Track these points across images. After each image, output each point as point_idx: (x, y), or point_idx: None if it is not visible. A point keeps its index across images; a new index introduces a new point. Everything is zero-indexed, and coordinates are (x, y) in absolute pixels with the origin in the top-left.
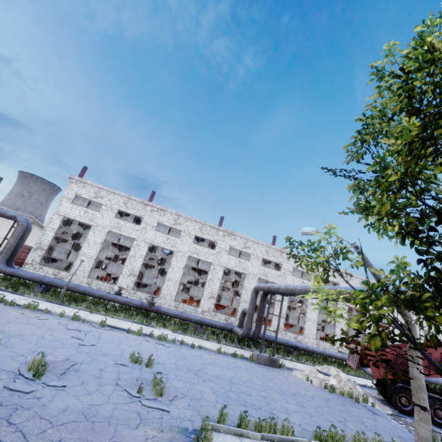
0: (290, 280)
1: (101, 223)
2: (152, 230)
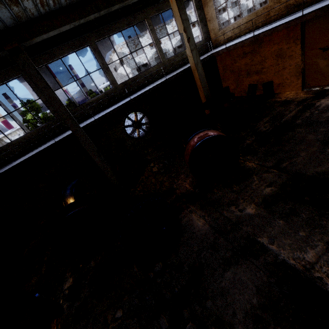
0: (232, 12)
1: (149, 57)
2: (168, 41)
